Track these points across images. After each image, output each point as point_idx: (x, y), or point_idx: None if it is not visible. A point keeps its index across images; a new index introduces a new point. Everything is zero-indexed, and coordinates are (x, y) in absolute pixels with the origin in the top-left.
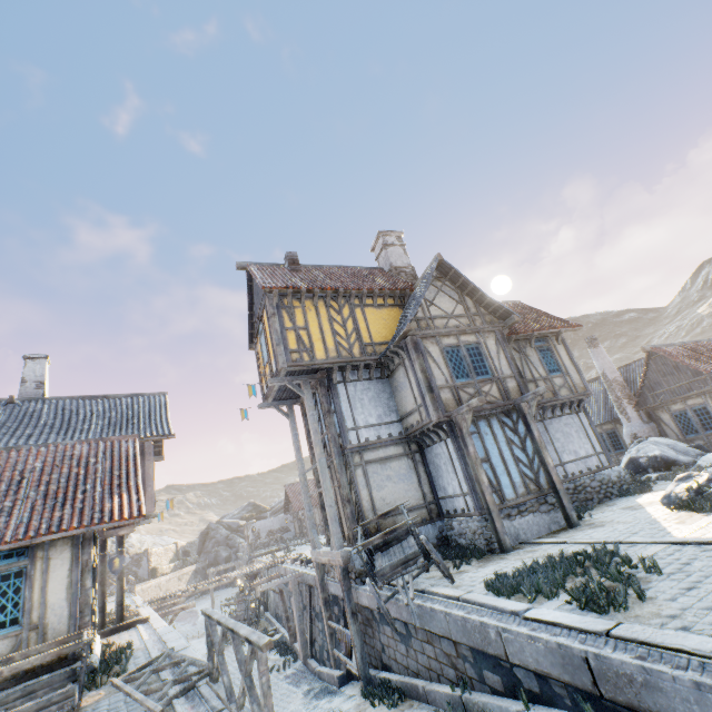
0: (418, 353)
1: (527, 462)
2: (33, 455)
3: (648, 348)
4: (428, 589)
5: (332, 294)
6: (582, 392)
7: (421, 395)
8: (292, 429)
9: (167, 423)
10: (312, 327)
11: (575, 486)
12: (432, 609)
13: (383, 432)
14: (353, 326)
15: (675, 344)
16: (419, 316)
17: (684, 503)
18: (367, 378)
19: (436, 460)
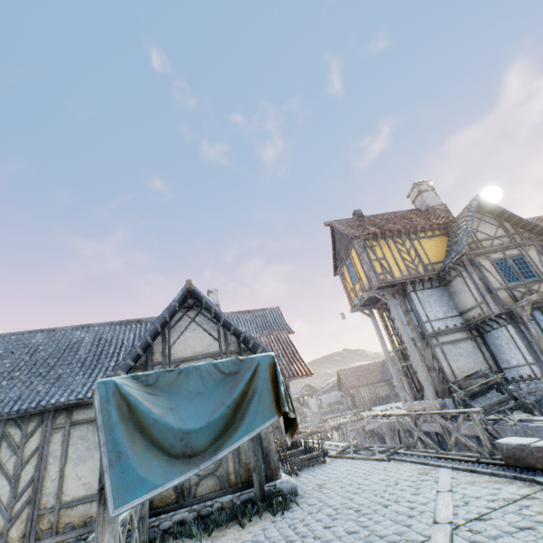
0: (474, 266)
1: None
2: None
3: None
4: (525, 418)
5: (395, 233)
6: None
7: (481, 295)
8: (374, 325)
9: (287, 325)
10: (387, 257)
11: None
12: (537, 426)
13: (449, 323)
14: (414, 253)
15: None
16: (469, 241)
17: None
18: (429, 287)
19: (496, 341)
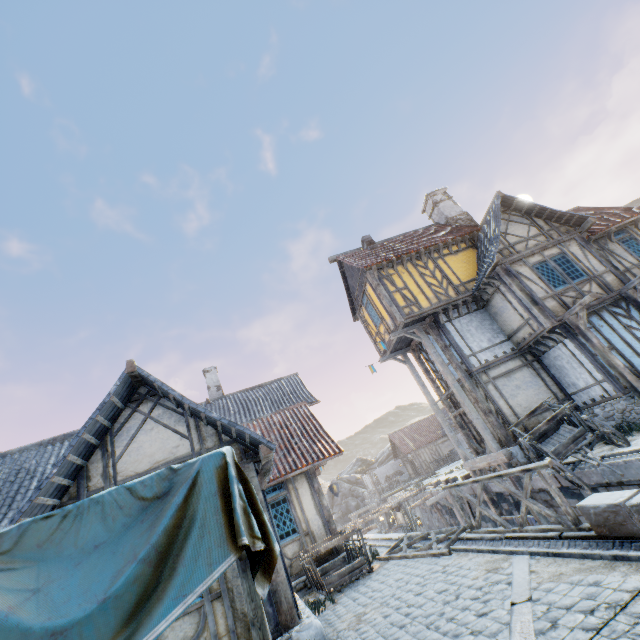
0: (511, 277)
1: None
2: (252, 427)
3: None
4: (609, 453)
5: (414, 255)
6: None
7: (526, 310)
8: (412, 372)
9: (309, 393)
10: (409, 285)
11: None
12: (625, 461)
13: (497, 351)
14: (440, 275)
15: None
16: (500, 247)
17: None
18: (467, 313)
19: (556, 362)
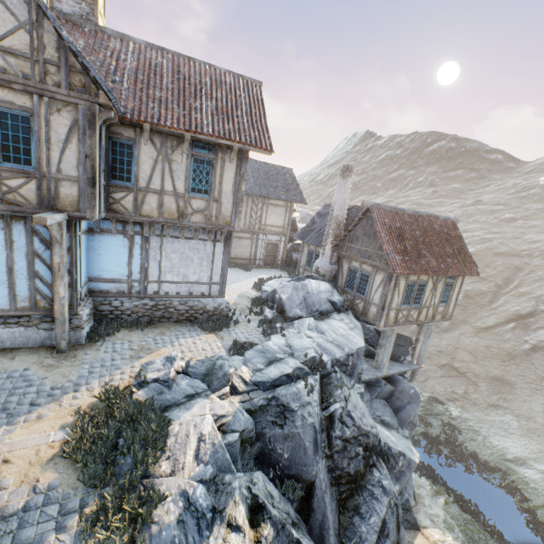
0: None
1: (51, 280)
2: None
3: (367, 205)
4: None
5: None
6: (224, 225)
7: None
8: None
9: None
10: None
11: (157, 304)
12: None
13: None
14: None
15: (406, 211)
16: None
17: (97, 395)
18: None
19: None
